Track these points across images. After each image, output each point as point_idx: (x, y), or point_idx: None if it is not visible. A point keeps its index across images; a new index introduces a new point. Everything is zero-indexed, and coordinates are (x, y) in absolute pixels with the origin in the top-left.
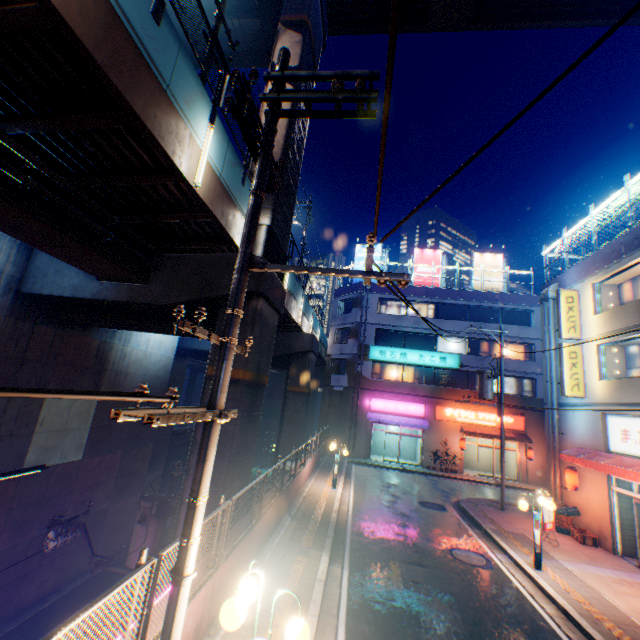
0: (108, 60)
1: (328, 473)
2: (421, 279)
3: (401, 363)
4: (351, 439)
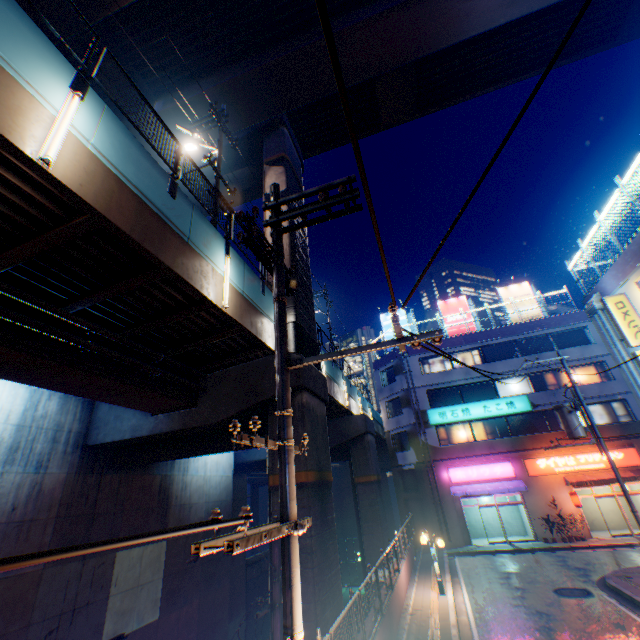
0: (142, 235)
1: (429, 575)
2: (454, 328)
3: (466, 420)
4: (442, 524)
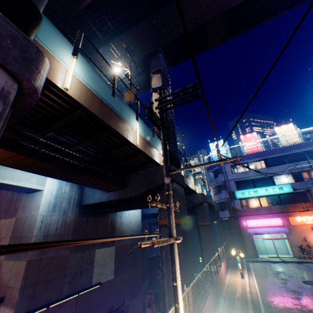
0: (102, 116)
1: (236, 269)
2: (249, 149)
3: (256, 196)
4: (242, 247)
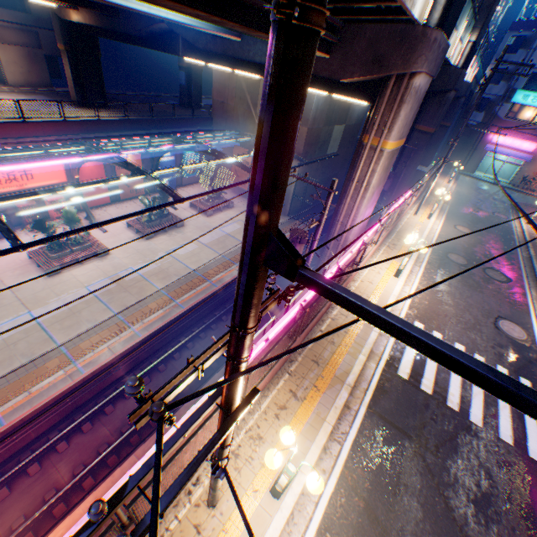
0: None
1: (445, 177)
2: None
3: None
4: (465, 160)
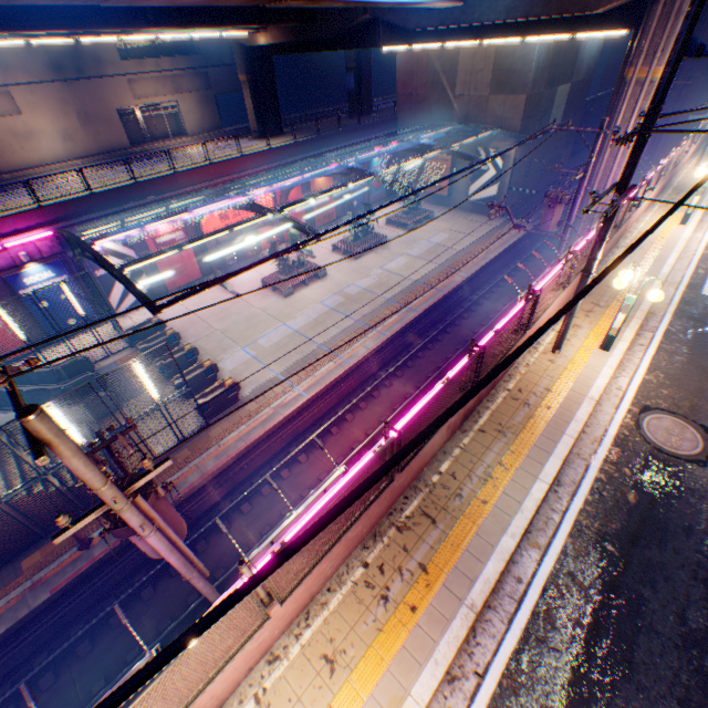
0: None
1: None
2: None
3: None
4: None
